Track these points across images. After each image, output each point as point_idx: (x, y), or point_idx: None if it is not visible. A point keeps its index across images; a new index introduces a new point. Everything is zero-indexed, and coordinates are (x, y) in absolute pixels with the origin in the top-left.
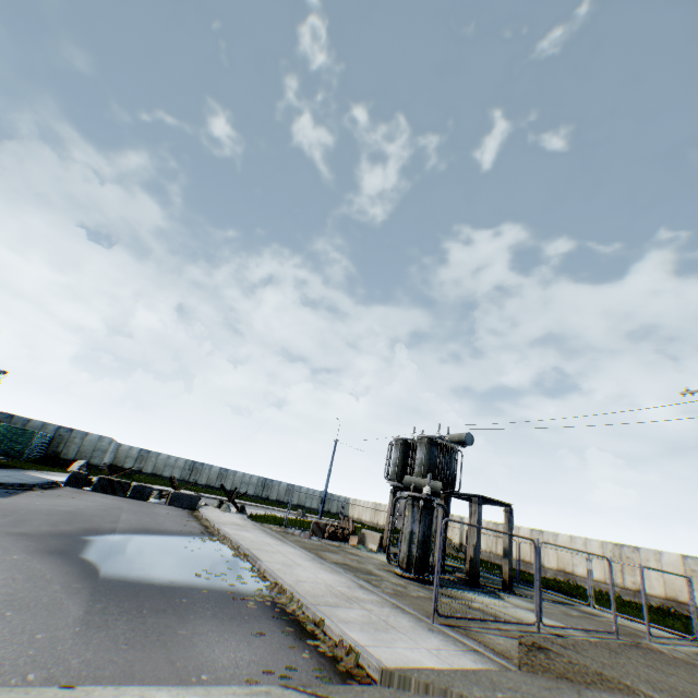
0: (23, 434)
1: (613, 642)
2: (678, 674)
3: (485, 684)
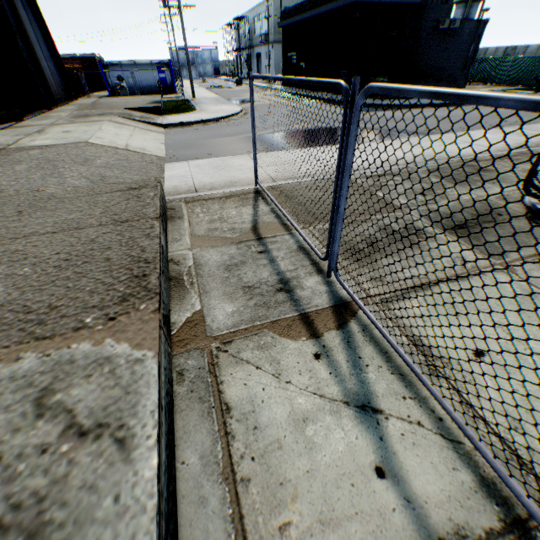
0: (539, 63)
1: (147, 245)
2: (47, 240)
3: (118, 166)
